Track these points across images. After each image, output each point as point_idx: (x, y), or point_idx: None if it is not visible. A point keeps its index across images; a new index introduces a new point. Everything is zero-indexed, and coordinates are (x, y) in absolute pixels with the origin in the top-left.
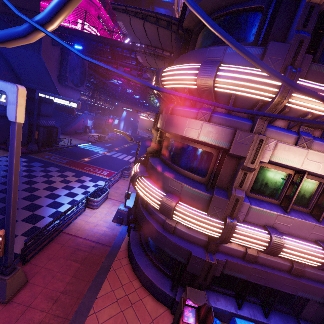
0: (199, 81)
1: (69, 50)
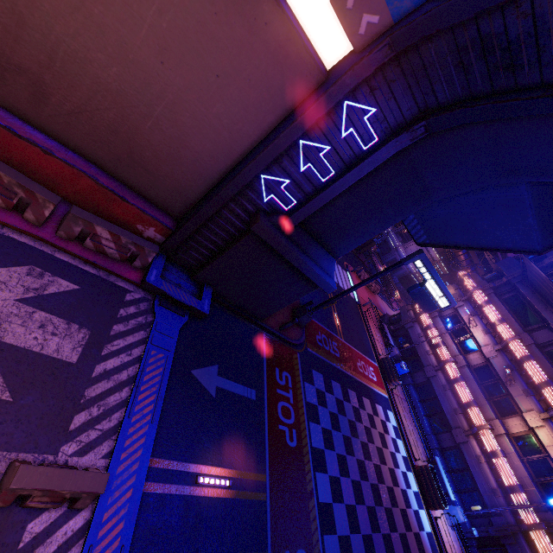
0: None
1: None
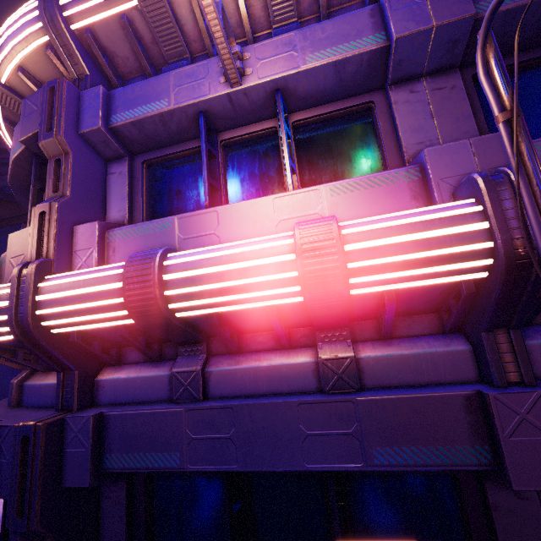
0: None
1: None
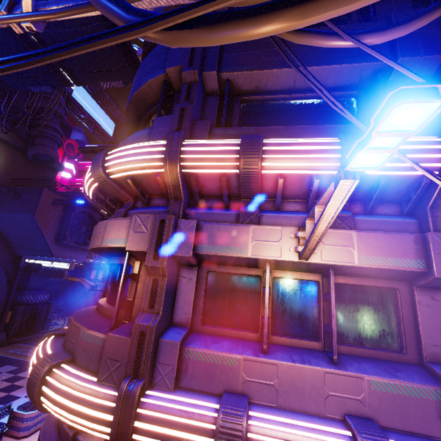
0: (93, 173)
1: (73, 207)
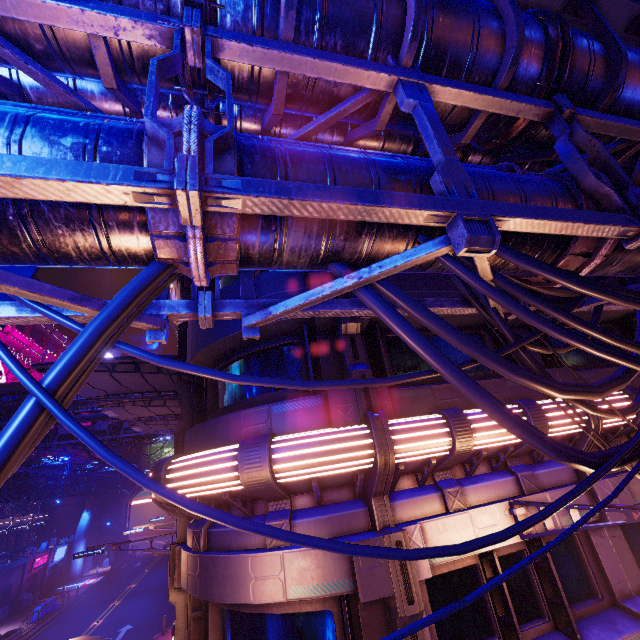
0: (246, 479)
1: None
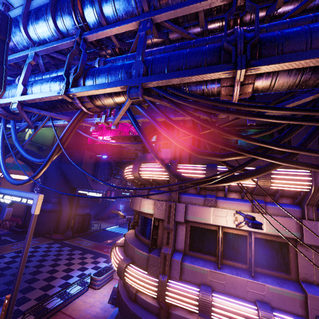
0: (133, 174)
1: (100, 159)
